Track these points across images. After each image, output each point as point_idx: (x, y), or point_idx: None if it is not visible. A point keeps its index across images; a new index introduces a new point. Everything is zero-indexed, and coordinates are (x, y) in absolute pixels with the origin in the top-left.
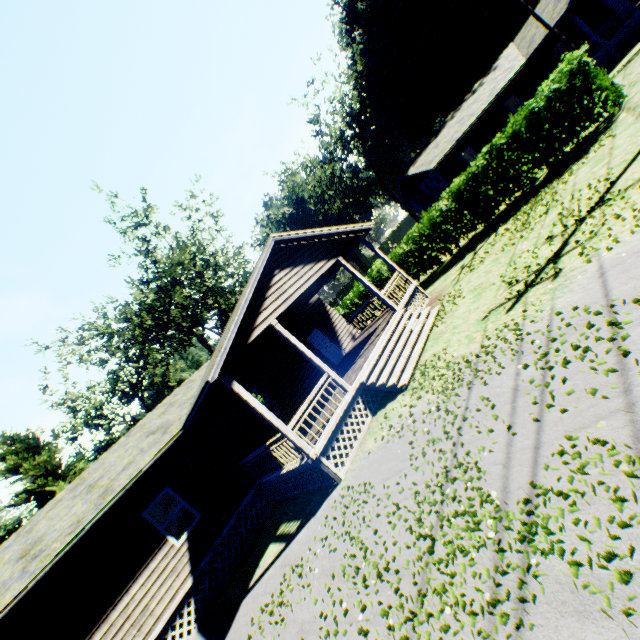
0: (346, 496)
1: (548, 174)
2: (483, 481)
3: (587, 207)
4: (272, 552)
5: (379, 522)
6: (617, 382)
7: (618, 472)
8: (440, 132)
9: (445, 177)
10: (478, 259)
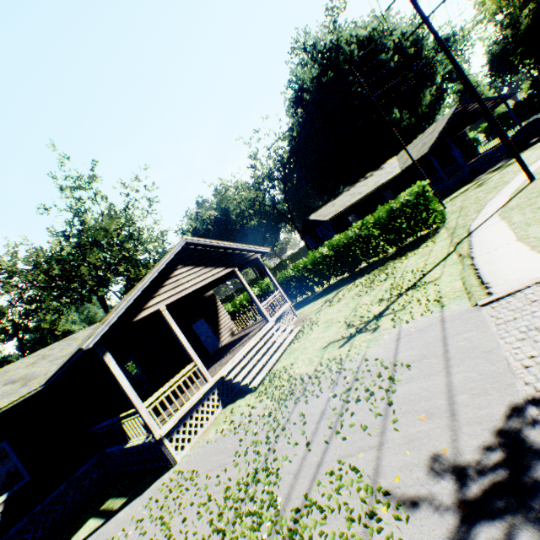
0: (174, 480)
1: (395, 252)
2: (277, 486)
3: (407, 286)
4: (88, 528)
5: (191, 511)
6: (380, 424)
7: (358, 496)
8: (338, 196)
9: (334, 229)
10: (337, 298)
